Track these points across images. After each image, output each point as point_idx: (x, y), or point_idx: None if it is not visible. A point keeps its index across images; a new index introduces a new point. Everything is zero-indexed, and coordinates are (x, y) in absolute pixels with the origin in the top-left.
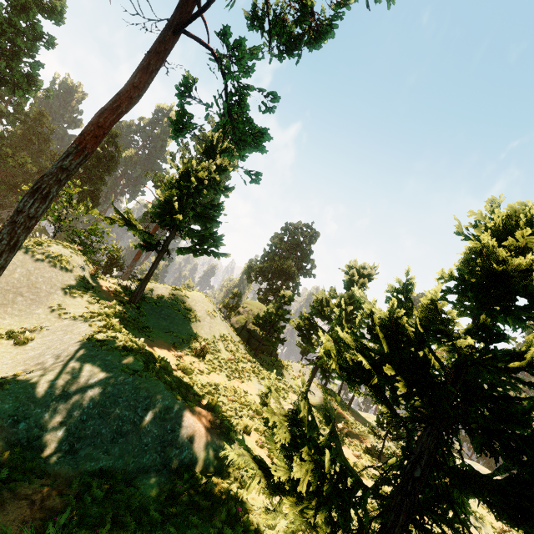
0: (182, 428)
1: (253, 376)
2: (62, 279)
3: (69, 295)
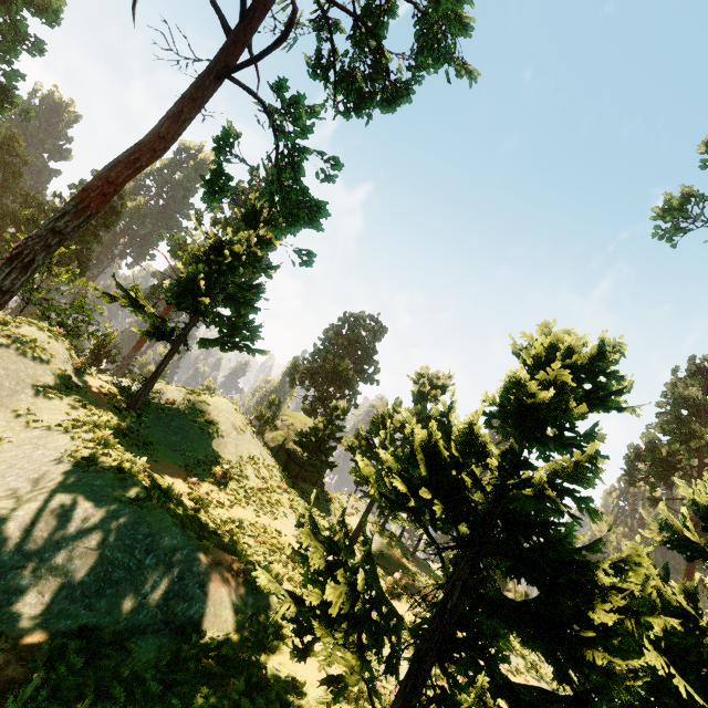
0: (193, 575)
1: (290, 512)
2: (33, 372)
3: (43, 396)
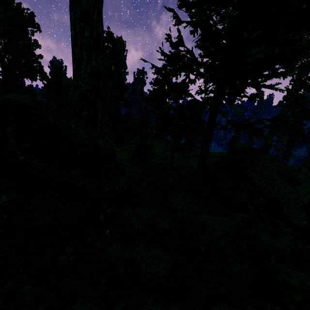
0: None
1: None
2: None
3: None
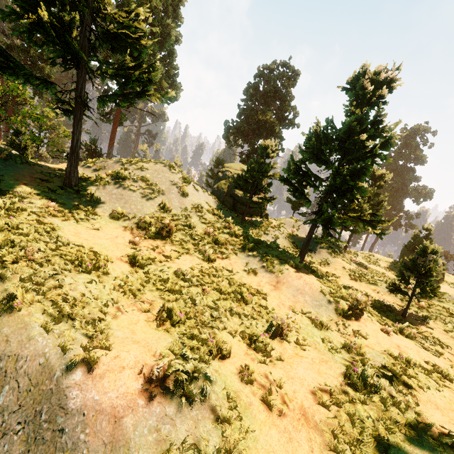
0: (69, 415)
1: (238, 248)
2: None
3: None
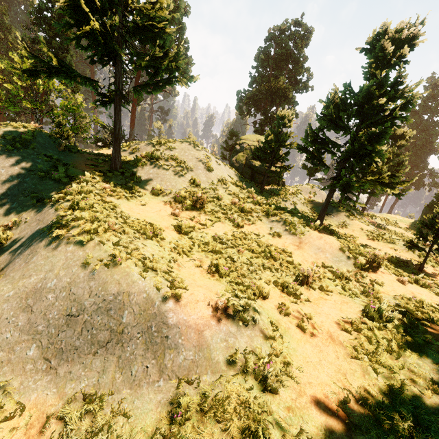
0: (170, 327)
1: (262, 215)
2: (25, 164)
3: (40, 180)
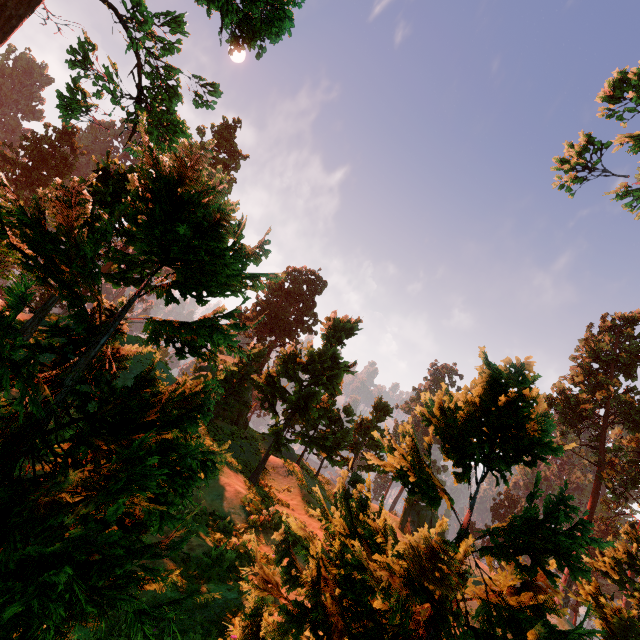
0: None
1: None
2: None
3: None
